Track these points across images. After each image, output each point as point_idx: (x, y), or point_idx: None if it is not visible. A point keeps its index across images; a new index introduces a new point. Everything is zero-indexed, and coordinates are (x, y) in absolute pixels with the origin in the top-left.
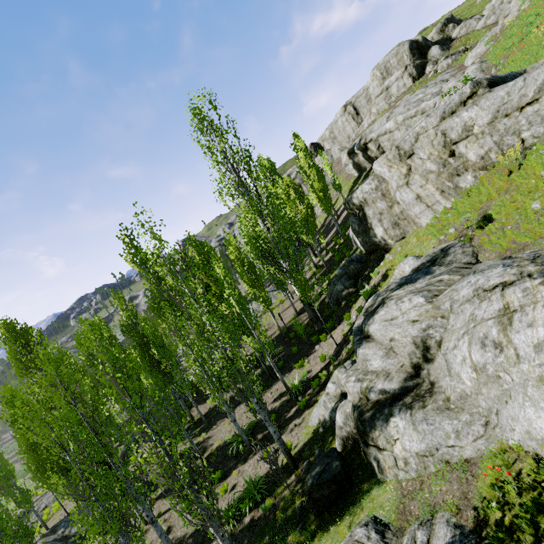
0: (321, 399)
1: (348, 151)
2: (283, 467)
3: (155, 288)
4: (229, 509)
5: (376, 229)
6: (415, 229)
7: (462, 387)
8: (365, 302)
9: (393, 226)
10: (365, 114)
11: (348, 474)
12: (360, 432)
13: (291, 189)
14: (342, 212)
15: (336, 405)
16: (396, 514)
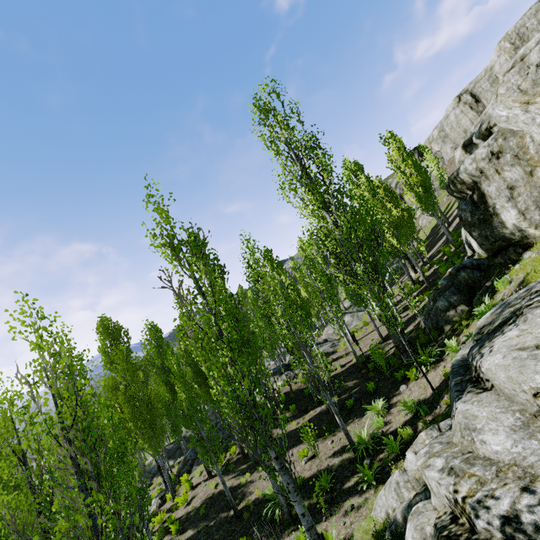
0: (392, 476)
1: (464, 144)
2: None
3: None
4: None
5: (504, 214)
6: None
7: None
8: None
9: (536, 204)
10: (488, 99)
11: None
12: None
13: (381, 190)
14: (455, 217)
15: (415, 499)
16: None
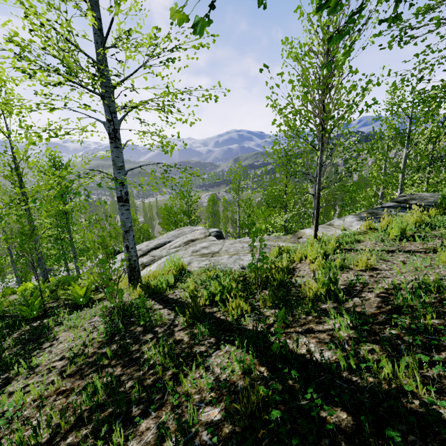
0: None
1: None
2: None
3: None
4: None
5: None
6: None
7: None
8: None
9: None
10: None
11: None
12: None
13: None
14: None
15: None
16: None
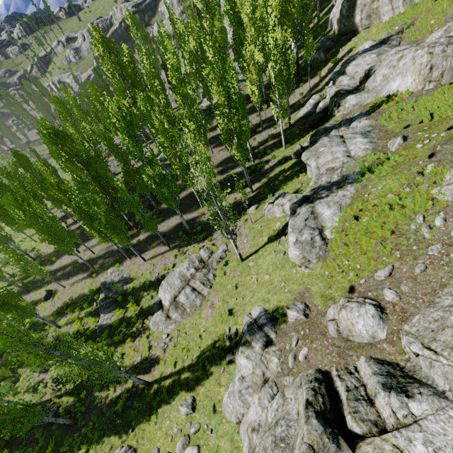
0: (306, 105)
1: None
2: (284, 130)
3: (209, 27)
4: (261, 142)
5: (356, 17)
6: (377, 23)
7: (375, 84)
8: (332, 66)
9: (367, 17)
10: None
11: (324, 117)
12: (335, 102)
13: None
14: None
15: (314, 107)
16: (341, 119)
